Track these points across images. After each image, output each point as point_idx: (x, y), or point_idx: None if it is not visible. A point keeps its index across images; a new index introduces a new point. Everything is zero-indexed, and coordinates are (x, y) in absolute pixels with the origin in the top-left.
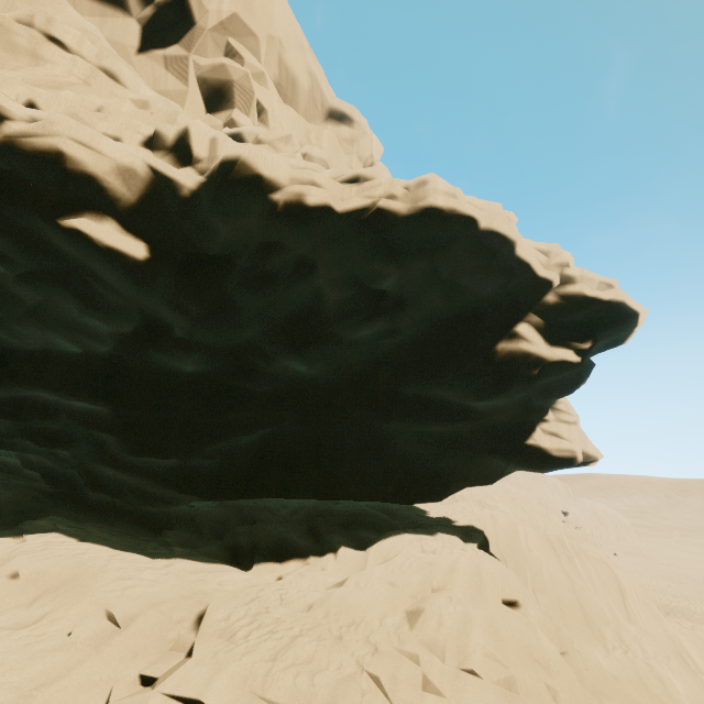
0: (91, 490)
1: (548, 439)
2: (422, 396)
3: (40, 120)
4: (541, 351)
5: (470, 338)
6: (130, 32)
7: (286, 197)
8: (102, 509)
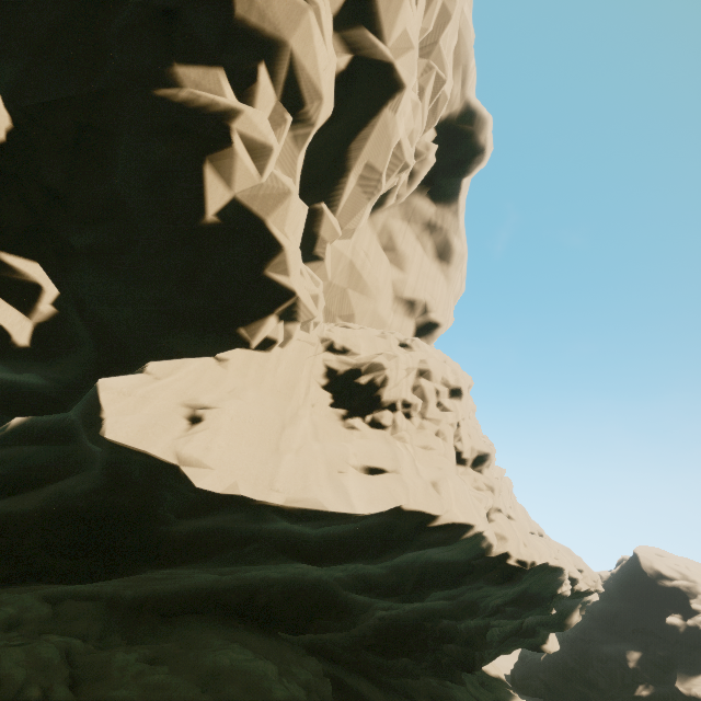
0: (383, 672)
1: (551, 642)
2: (534, 628)
3: (566, 583)
4: (578, 619)
5: (566, 614)
6: (412, 328)
7: (578, 588)
8: (381, 684)
